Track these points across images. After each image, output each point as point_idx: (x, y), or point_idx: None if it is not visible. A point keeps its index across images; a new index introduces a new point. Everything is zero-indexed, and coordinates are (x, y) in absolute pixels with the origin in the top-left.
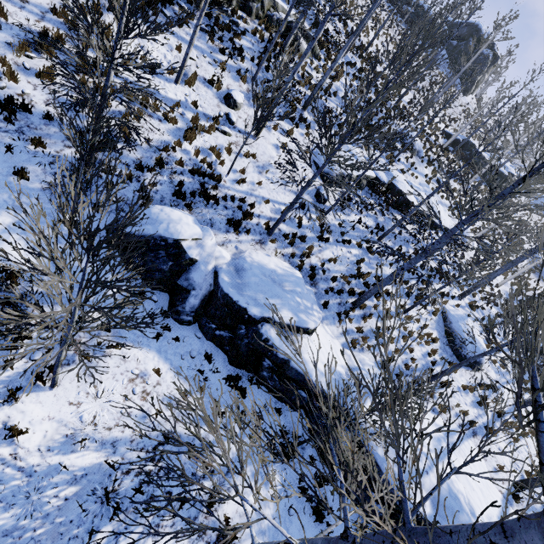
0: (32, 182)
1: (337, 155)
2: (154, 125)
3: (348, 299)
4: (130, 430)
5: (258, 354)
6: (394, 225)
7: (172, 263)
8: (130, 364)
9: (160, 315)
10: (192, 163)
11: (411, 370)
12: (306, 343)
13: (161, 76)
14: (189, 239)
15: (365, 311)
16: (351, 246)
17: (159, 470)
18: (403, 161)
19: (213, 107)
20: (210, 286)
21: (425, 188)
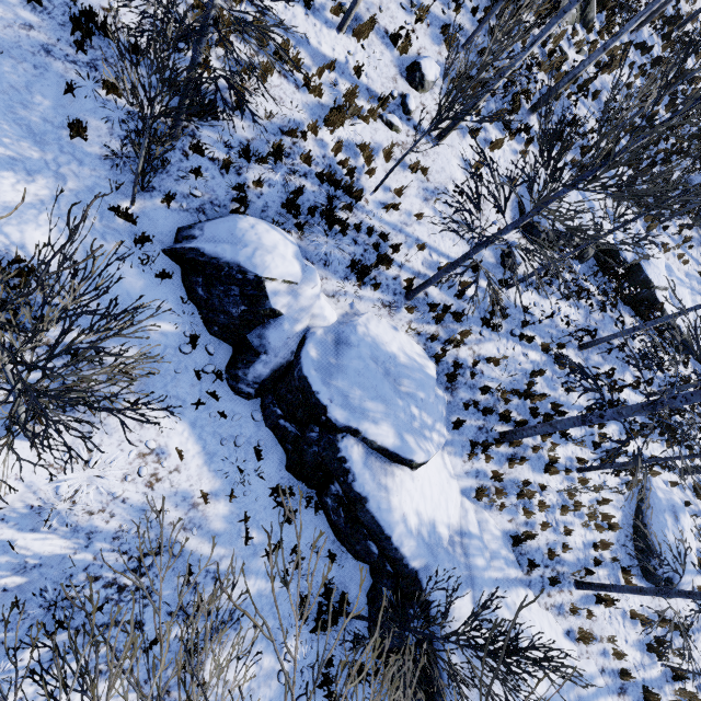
0: (91, 144)
1: (556, 205)
2: (286, 92)
3: (496, 425)
4: (118, 522)
5: (328, 472)
6: (616, 334)
7: (246, 309)
8: (148, 432)
9: (211, 374)
10: (326, 163)
11: (557, 560)
12: (402, 480)
13: (318, 15)
14: (279, 280)
15: (516, 450)
16: (531, 347)
17: (137, 588)
18: (672, 230)
19: (386, 80)
20: (291, 354)
21: (694, 283)
